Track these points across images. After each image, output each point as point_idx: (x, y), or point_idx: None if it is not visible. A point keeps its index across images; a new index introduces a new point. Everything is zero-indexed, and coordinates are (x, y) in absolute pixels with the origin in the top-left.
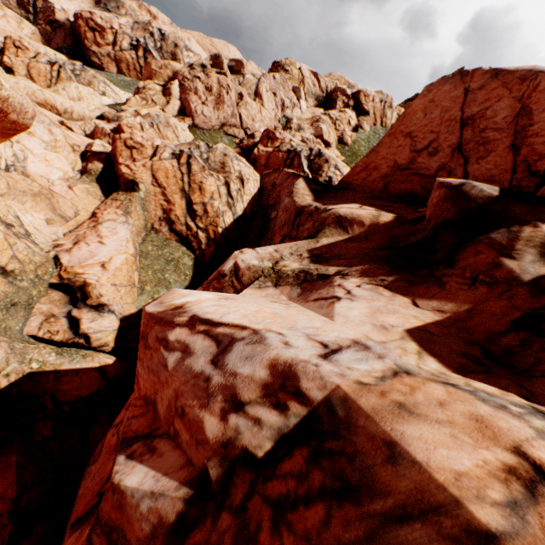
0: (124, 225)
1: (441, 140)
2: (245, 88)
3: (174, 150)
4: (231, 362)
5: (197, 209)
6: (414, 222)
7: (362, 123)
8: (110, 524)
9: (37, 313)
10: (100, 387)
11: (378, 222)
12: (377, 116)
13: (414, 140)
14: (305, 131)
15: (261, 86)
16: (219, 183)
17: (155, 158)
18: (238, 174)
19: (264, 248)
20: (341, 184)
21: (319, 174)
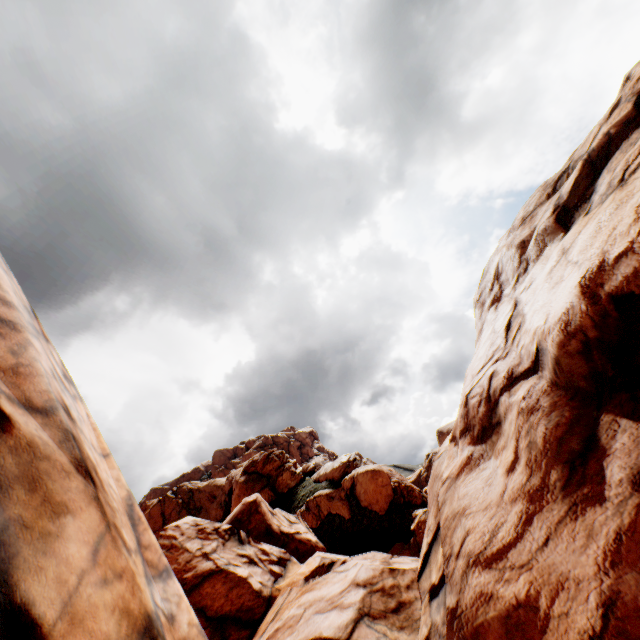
0: None
1: None
2: None
3: None
4: None
5: None
6: None
7: None
8: None
9: None
10: None
11: None
12: None
13: None
14: None
15: None
16: None
17: None
18: None
19: None
20: None
21: None
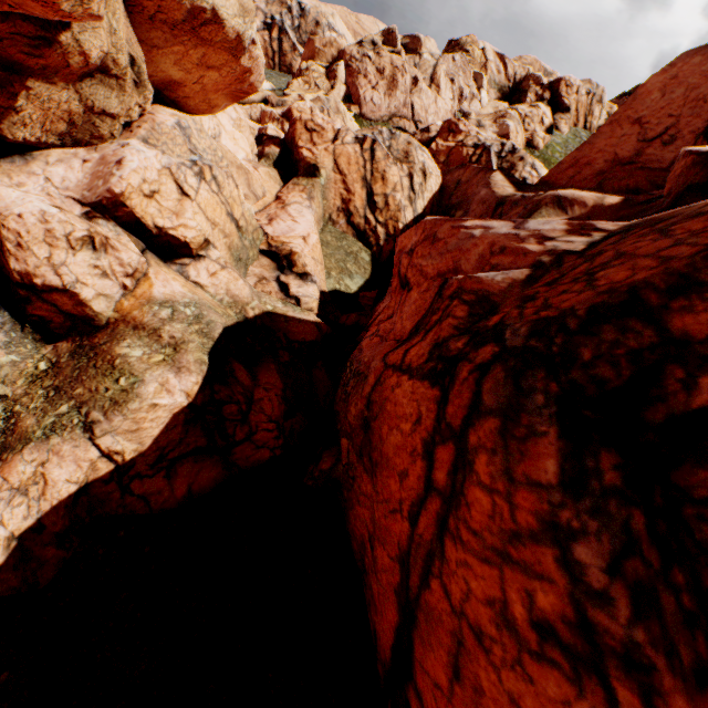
0: (308, 210)
1: (681, 126)
2: (420, 71)
3: (356, 135)
4: (531, 227)
5: (378, 202)
6: (646, 203)
7: (558, 122)
8: (473, 290)
9: (250, 275)
10: (317, 338)
11: (602, 204)
12: (580, 113)
13: (644, 127)
14: (486, 129)
15: (438, 69)
16: (402, 174)
17: (337, 143)
18: (422, 166)
19: None
20: (540, 185)
21: (511, 174)
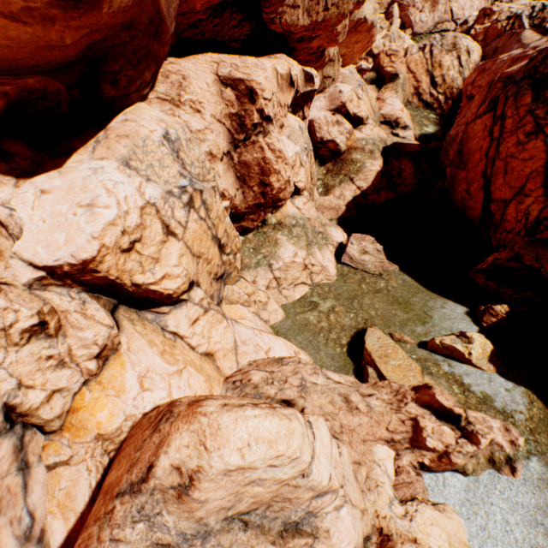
0: (396, 99)
1: None
2: None
3: (418, 47)
4: (530, 46)
5: (437, 81)
6: None
7: None
8: (504, 77)
9: None
10: (419, 150)
11: None
12: None
13: None
14: None
15: None
16: (452, 59)
17: (407, 56)
18: (465, 49)
19: None
20: None
21: (542, 26)
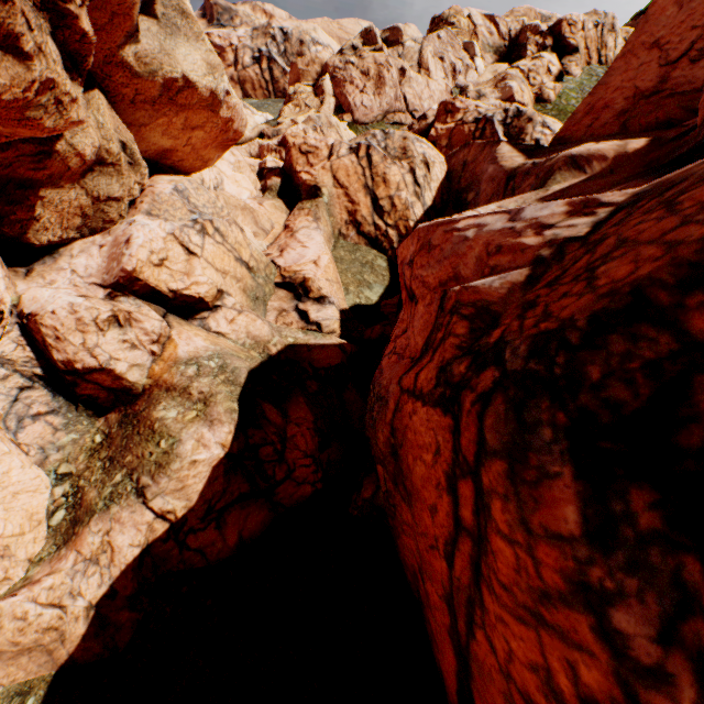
0: (317, 231)
1: None
2: (406, 60)
3: (350, 145)
4: (527, 216)
5: (384, 205)
6: (678, 138)
7: (568, 66)
8: (471, 302)
9: (270, 310)
10: (342, 360)
11: (625, 152)
12: (591, 50)
13: (664, 49)
14: (487, 98)
15: (424, 52)
16: (403, 171)
17: (332, 158)
18: (422, 157)
19: (484, 207)
20: (555, 143)
21: (521, 139)
